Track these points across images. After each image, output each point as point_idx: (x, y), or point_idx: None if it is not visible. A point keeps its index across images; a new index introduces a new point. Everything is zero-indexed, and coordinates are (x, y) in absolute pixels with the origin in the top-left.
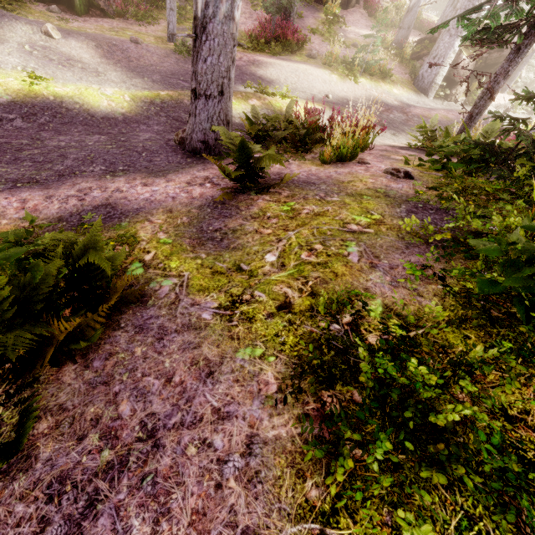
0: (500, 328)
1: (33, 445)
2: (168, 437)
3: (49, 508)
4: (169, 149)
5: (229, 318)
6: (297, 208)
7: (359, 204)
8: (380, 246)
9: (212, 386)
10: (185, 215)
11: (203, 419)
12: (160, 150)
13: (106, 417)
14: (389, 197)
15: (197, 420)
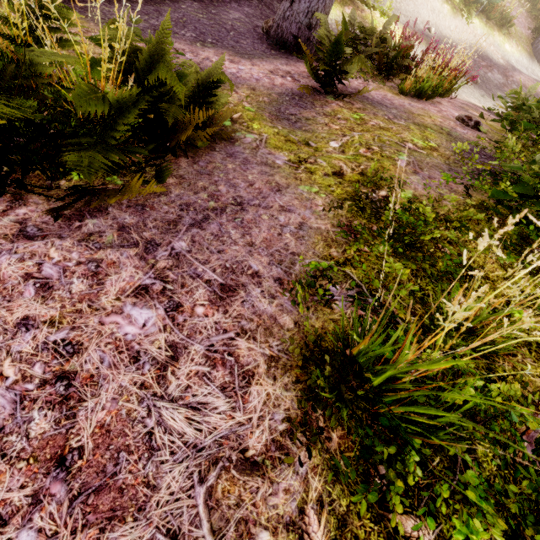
0: (493, 230)
1: (167, 187)
2: (250, 208)
3: (182, 213)
4: (256, 35)
5: (296, 169)
6: (365, 119)
7: (422, 132)
8: (427, 163)
9: (280, 196)
10: (266, 96)
11: (273, 207)
12: (247, 33)
13: (211, 189)
14: (451, 136)
15: (269, 207)
